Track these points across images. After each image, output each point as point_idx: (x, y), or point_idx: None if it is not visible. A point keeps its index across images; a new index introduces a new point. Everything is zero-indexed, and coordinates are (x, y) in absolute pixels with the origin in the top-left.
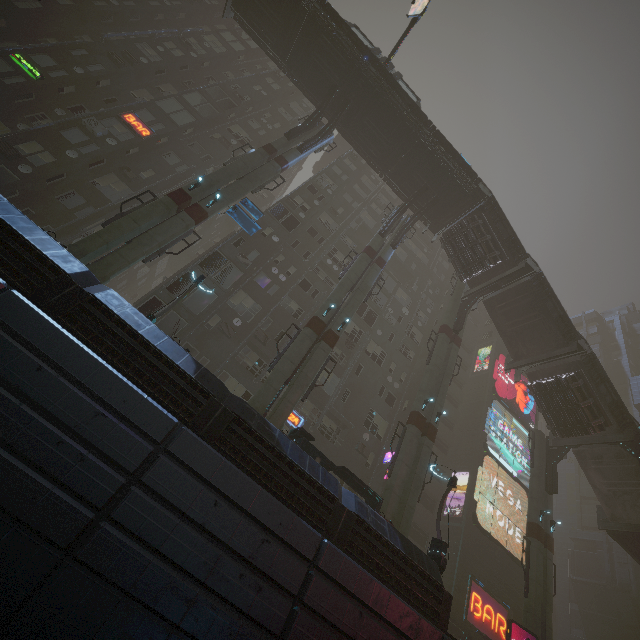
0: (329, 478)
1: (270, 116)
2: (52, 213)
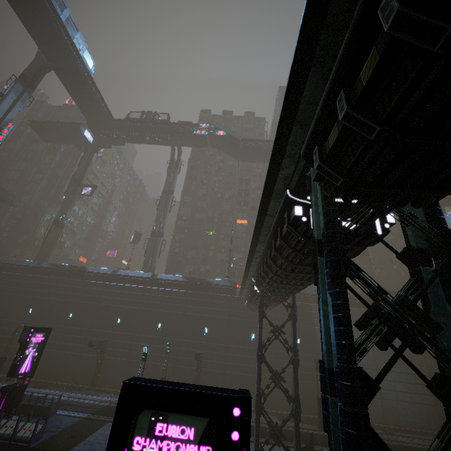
0: None
1: (255, 165)
2: None
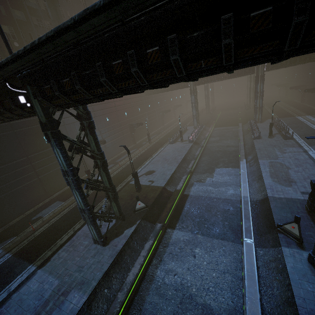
0: None
1: None
2: None
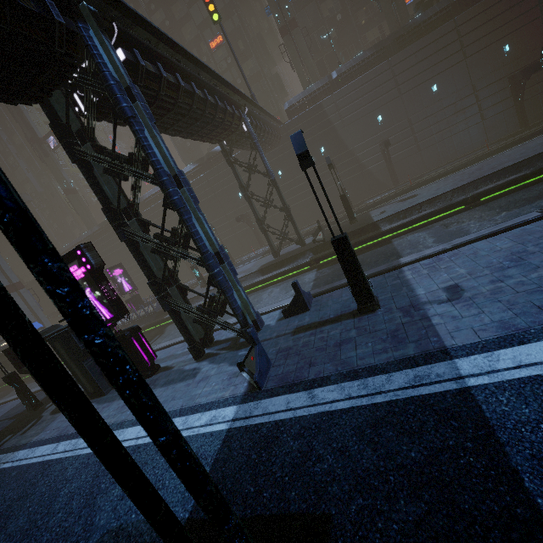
0: (441, 4)
1: None
2: (264, 98)
